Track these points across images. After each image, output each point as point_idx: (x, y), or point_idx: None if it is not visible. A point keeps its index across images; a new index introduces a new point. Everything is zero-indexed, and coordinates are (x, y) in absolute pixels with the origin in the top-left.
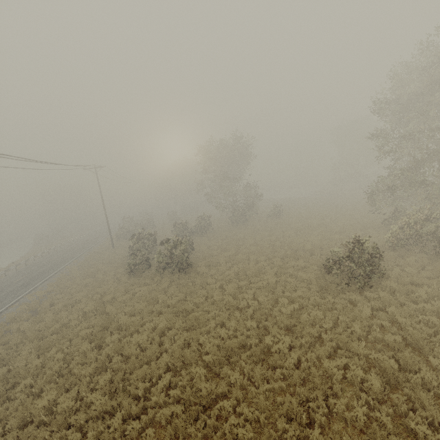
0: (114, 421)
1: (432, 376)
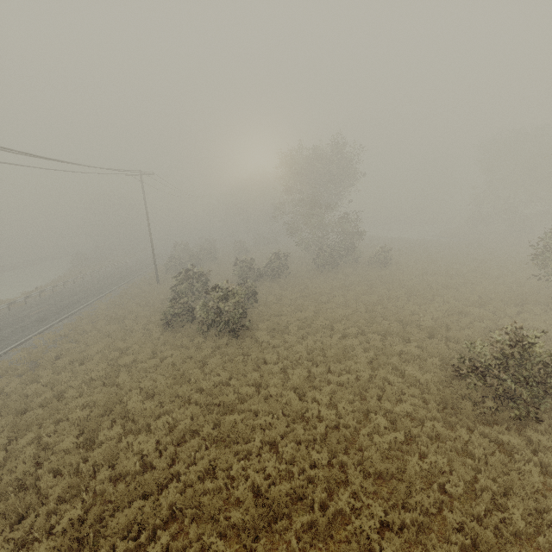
0: None
1: None
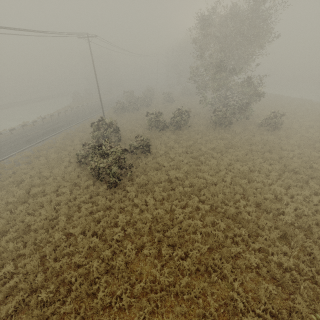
0: None
1: None
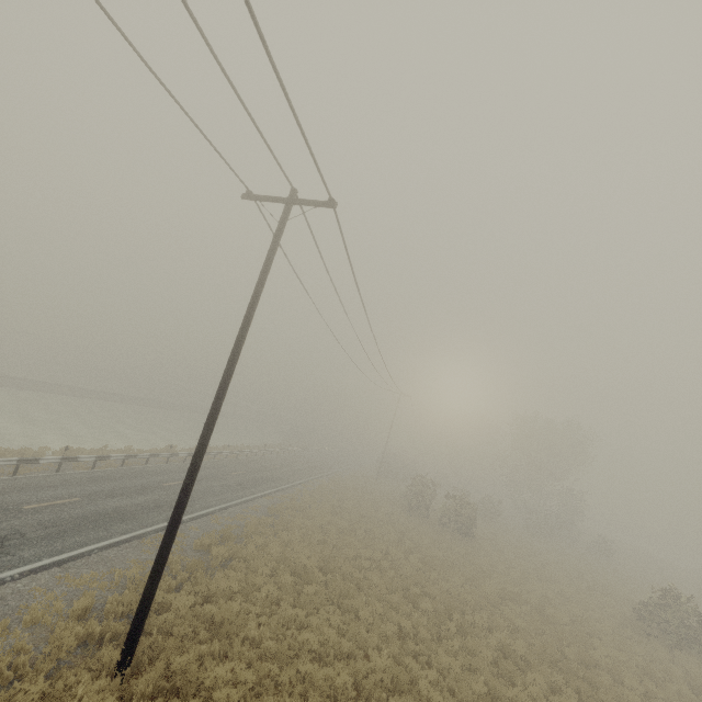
0: (432, 574)
1: (687, 691)
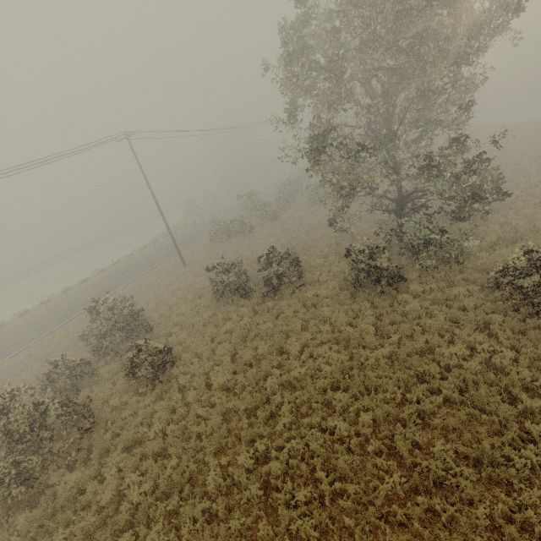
0: None
1: None
